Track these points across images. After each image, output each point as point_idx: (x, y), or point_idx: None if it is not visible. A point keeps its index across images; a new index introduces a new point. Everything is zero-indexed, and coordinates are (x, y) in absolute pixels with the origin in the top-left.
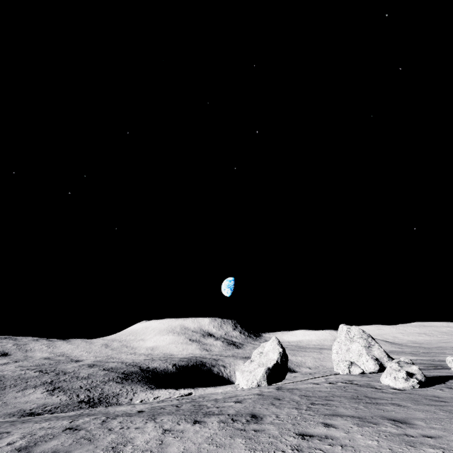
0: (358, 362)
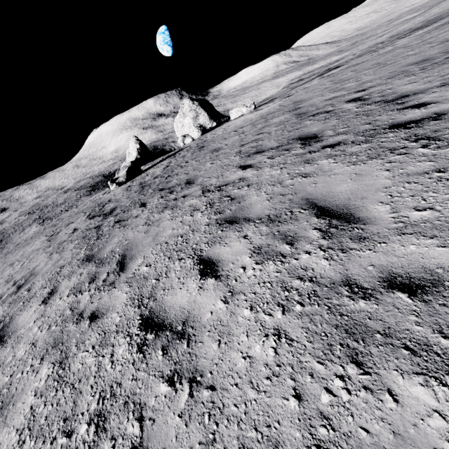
0: (190, 134)
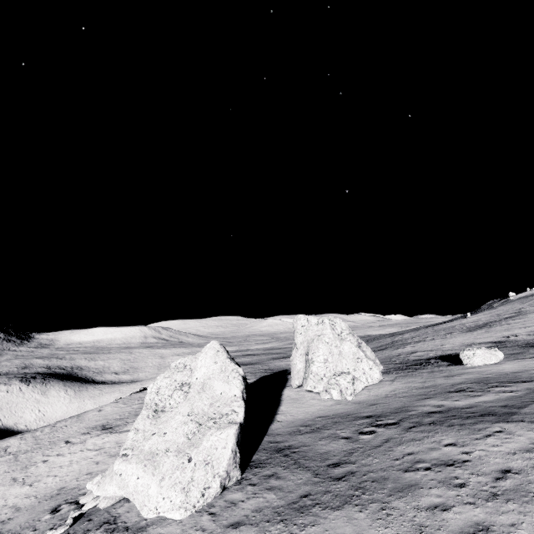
0: (356, 372)
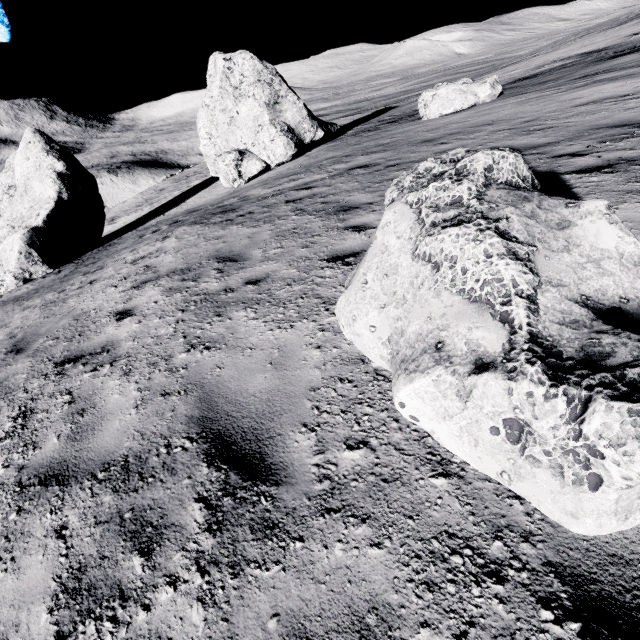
0: (255, 148)
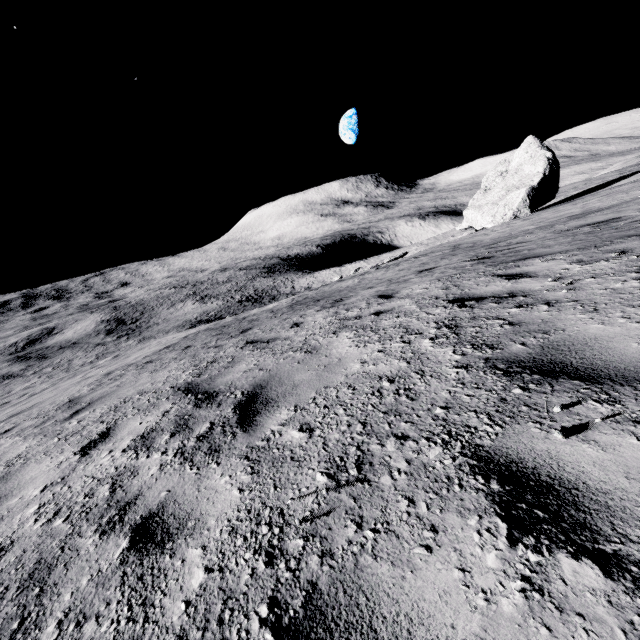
0: None
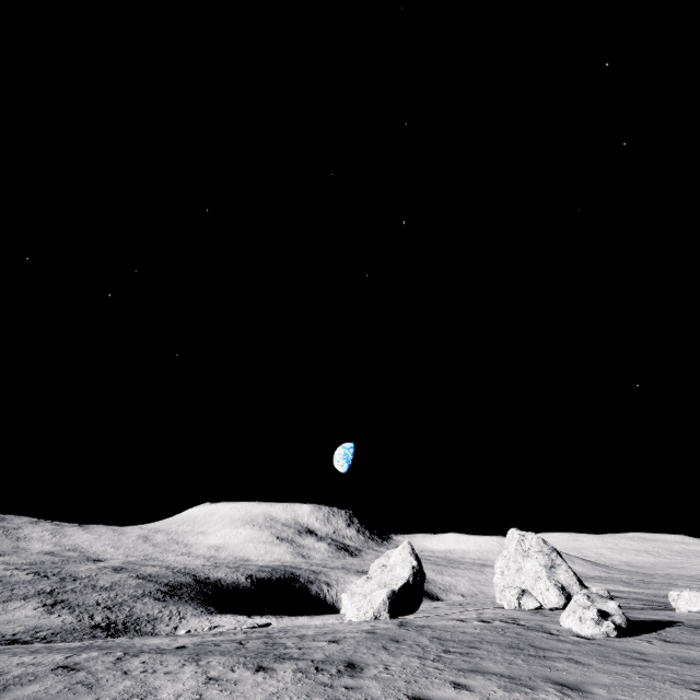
0: (534, 591)
